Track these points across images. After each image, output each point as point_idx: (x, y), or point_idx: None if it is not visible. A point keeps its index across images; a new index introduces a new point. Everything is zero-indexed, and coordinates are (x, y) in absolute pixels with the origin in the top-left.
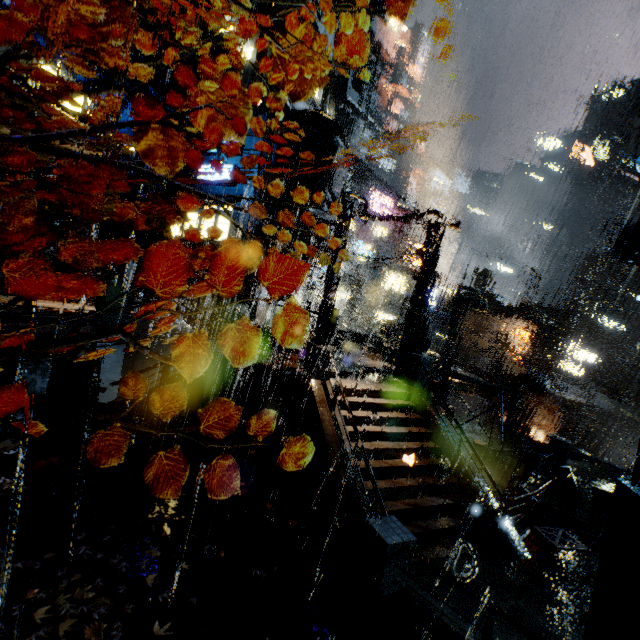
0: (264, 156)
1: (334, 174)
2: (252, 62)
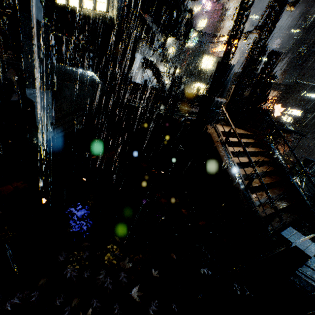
0: None
1: None
2: None
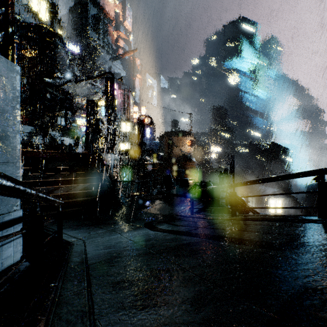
0: None
1: (57, 59)
2: None
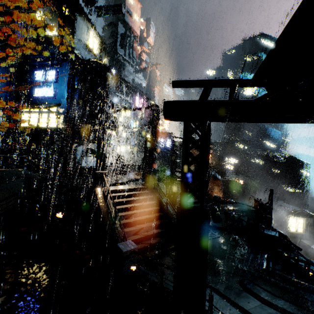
0: (70, 82)
1: (108, 90)
2: (56, 35)
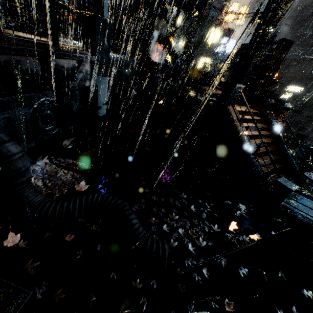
0: None
1: None
2: None
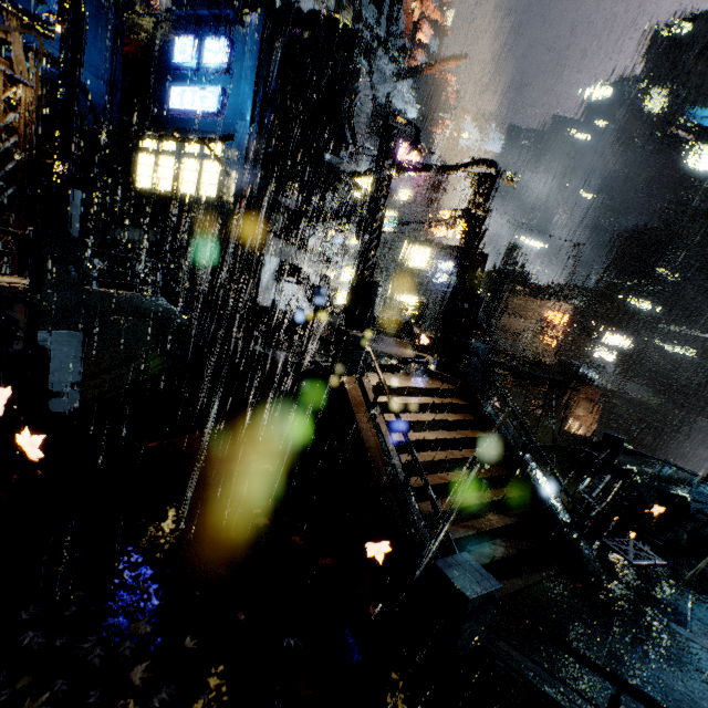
0: (261, 75)
1: (355, 107)
2: None
